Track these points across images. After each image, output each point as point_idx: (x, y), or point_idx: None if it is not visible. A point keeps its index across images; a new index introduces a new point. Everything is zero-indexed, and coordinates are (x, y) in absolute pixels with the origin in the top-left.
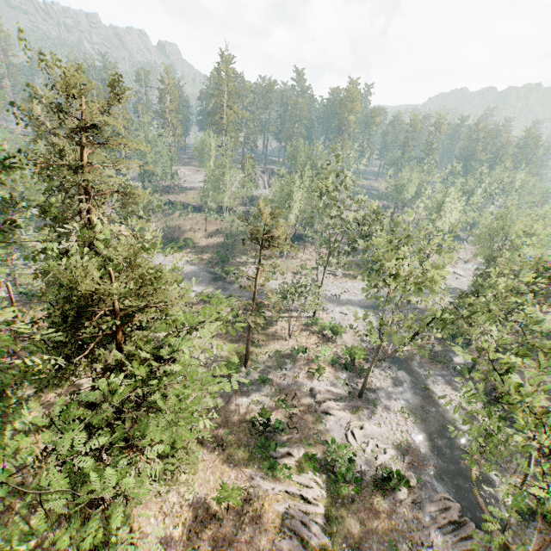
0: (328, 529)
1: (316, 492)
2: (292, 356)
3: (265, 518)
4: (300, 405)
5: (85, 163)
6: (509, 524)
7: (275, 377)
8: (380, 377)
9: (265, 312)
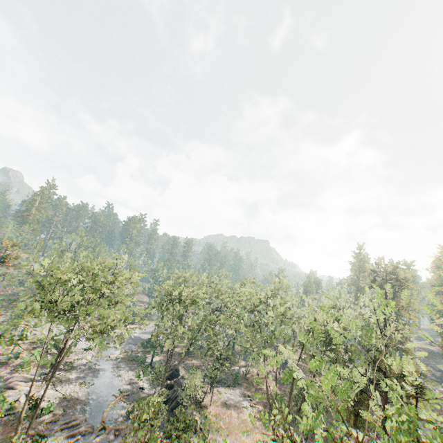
0: None
1: None
2: (4, 363)
3: None
4: None
5: None
6: (116, 422)
7: None
8: (79, 370)
9: None
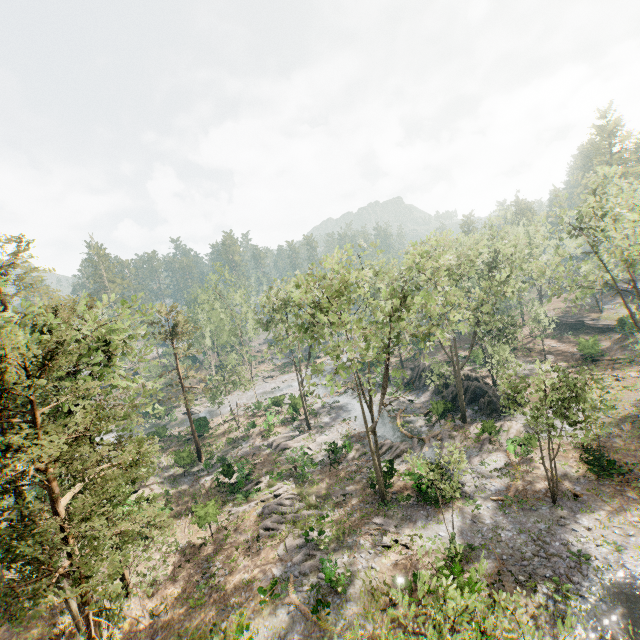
0: (301, 500)
1: (285, 487)
2: (245, 437)
3: (248, 523)
4: (260, 457)
5: (4, 293)
6: (424, 432)
7: (233, 454)
8: (324, 413)
9: (210, 425)
